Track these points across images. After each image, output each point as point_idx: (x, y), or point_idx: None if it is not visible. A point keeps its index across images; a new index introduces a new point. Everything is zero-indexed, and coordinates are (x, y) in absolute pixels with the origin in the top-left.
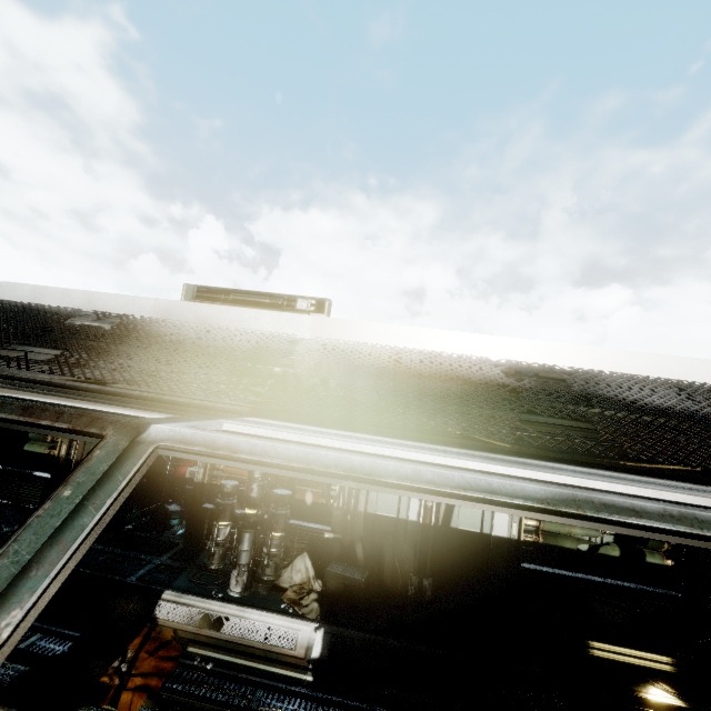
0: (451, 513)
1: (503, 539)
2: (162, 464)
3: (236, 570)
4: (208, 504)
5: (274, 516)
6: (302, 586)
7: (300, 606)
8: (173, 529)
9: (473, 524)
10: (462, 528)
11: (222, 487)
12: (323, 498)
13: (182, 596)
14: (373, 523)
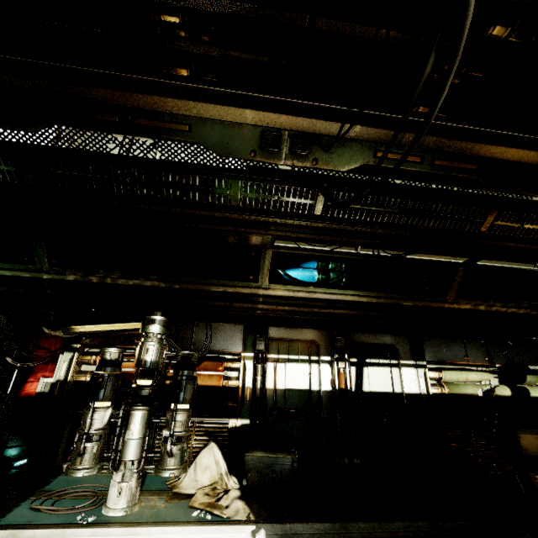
0: (362, 376)
1: (415, 395)
2: (2, 380)
3: (118, 472)
4: (69, 411)
5: (180, 380)
6: (214, 486)
7: (220, 508)
8: (9, 461)
9: (384, 385)
10: (375, 390)
11: (103, 353)
12: (225, 379)
13: (19, 533)
14: (285, 400)
